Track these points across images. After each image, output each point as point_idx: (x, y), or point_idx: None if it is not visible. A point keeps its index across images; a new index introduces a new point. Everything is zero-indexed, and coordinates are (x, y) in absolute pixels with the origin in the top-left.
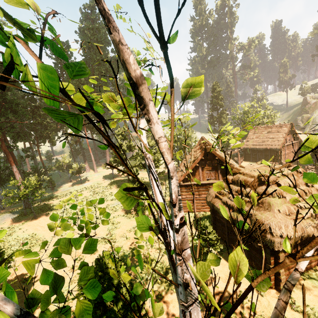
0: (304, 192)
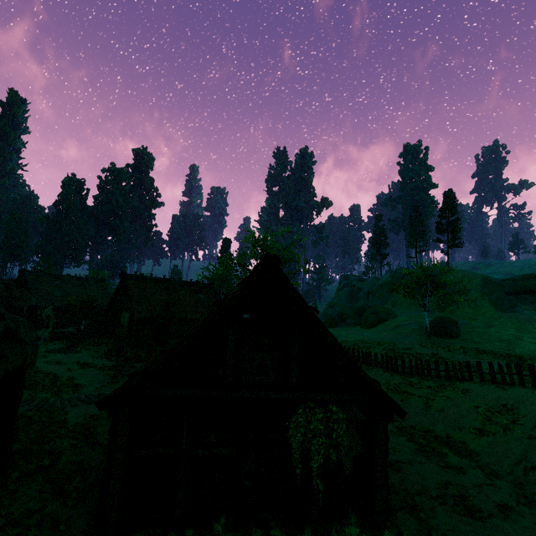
0: None
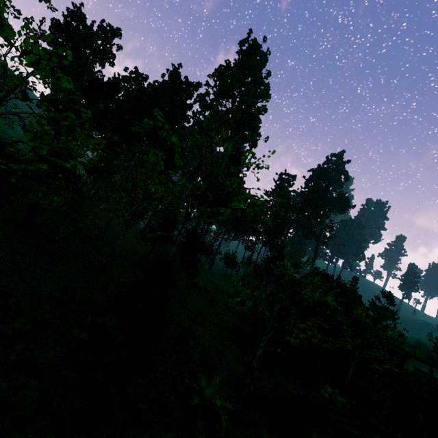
0: None
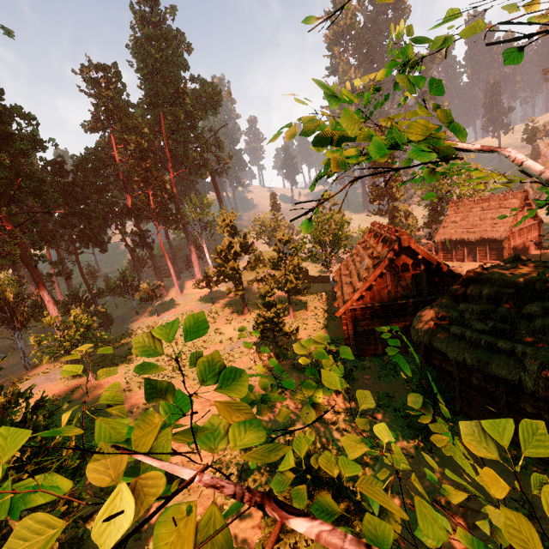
0: None
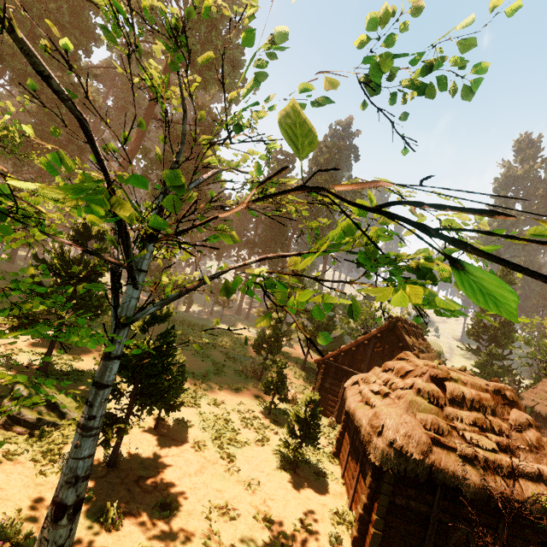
0: (491, 425)
